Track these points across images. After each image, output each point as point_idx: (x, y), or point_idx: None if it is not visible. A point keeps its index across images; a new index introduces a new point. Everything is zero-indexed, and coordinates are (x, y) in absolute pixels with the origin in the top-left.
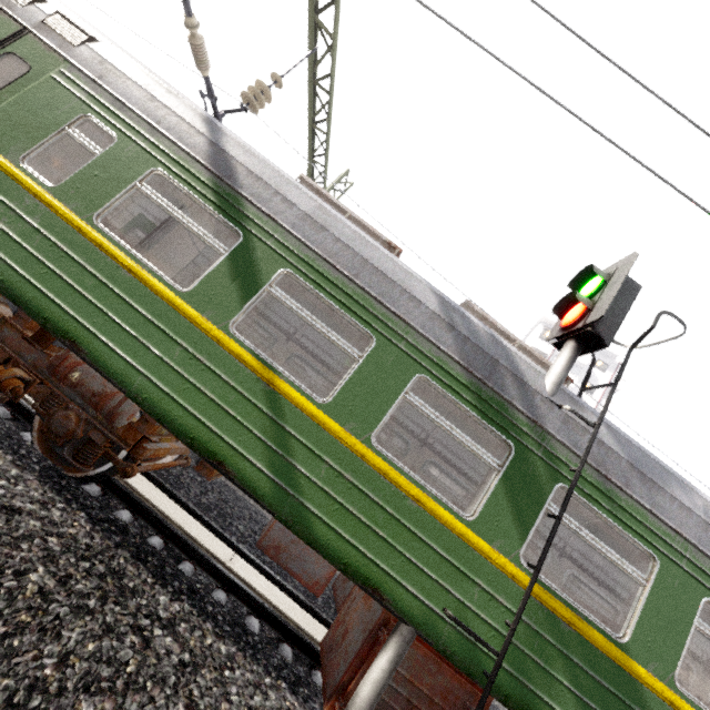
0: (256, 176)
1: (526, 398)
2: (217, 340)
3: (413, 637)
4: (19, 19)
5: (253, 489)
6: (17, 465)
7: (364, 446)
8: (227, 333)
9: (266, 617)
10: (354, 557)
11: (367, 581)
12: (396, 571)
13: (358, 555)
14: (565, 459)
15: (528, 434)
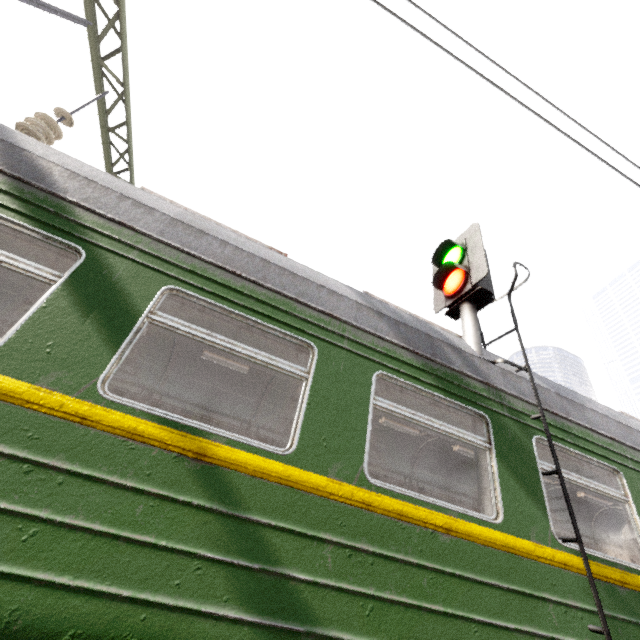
0: (85, 179)
1: (469, 364)
2: (81, 416)
3: None
4: None
5: None
6: None
7: (362, 489)
8: (97, 400)
9: None
10: None
11: None
12: None
13: None
14: (523, 410)
15: (489, 398)
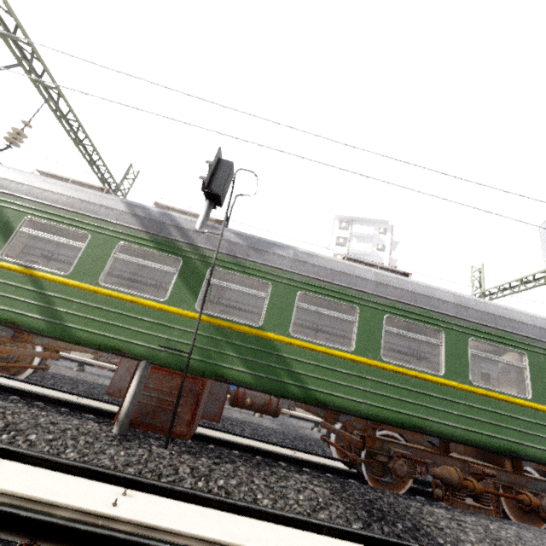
0: None
1: (184, 235)
2: None
3: (147, 365)
4: None
5: (35, 329)
6: None
7: (95, 287)
8: None
9: (100, 414)
10: (103, 340)
11: (113, 348)
12: (128, 338)
13: (105, 338)
14: (211, 256)
15: (188, 251)
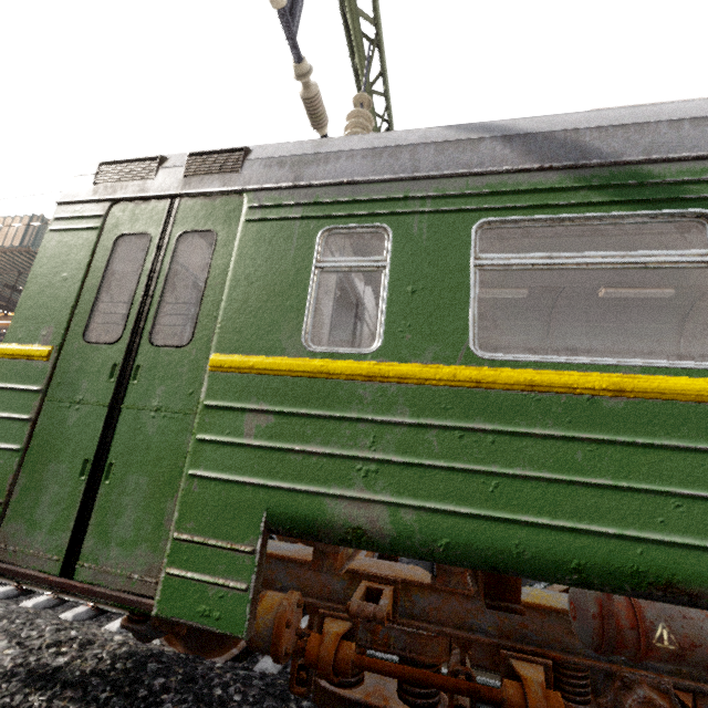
0: (615, 127)
1: None
2: None
3: None
4: (159, 193)
5: None
6: None
7: None
8: None
9: None
10: None
11: None
12: None
13: None
14: None
15: None
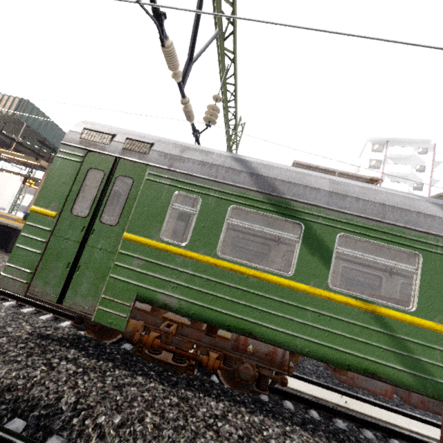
0: (287, 182)
1: None
2: (327, 297)
3: None
4: (111, 153)
5: (401, 383)
6: (249, 412)
7: None
8: (329, 290)
9: (396, 435)
10: None
11: None
12: None
13: None
14: None
15: None
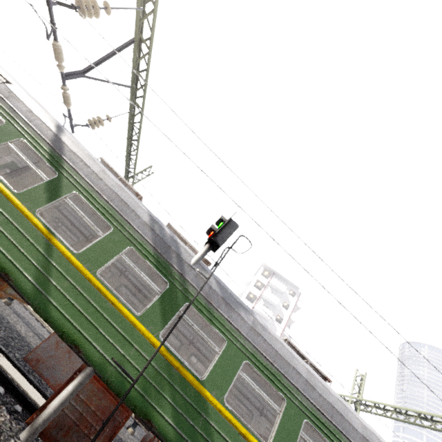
0: (74, 152)
1: (180, 264)
2: (27, 216)
3: (91, 373)
4: None
5: (21, 289)
6: None
7: (92, 275)
8: (34, 214)
9: (11, 389)
10: (69, 328)
11: (73, 342)
12: (91, 337)
13: (72, 327)
14: (192, 292)
15: (177, 279)
